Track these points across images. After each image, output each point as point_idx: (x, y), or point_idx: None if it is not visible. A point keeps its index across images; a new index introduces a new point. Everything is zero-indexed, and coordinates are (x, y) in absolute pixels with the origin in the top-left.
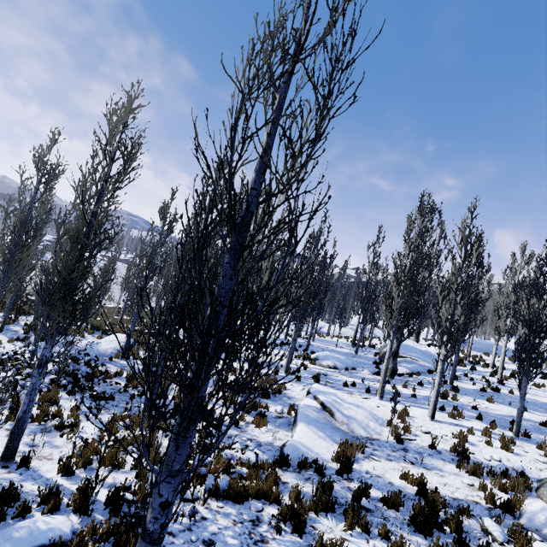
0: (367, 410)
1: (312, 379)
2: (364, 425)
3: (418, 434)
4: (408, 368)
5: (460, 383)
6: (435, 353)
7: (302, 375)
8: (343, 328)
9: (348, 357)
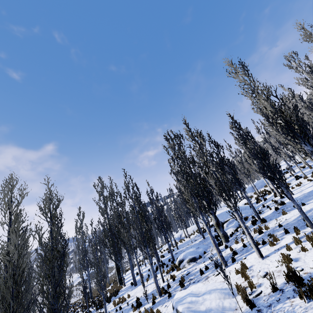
0: (218, 290)
1: (179, 286)
2: (221, 309)
3: (261, 282)
4: (233, 227)
5: (263, 214)
6: (243, 204)
7: (173, 288)
8: (193, 226)
9: (198, 246)
